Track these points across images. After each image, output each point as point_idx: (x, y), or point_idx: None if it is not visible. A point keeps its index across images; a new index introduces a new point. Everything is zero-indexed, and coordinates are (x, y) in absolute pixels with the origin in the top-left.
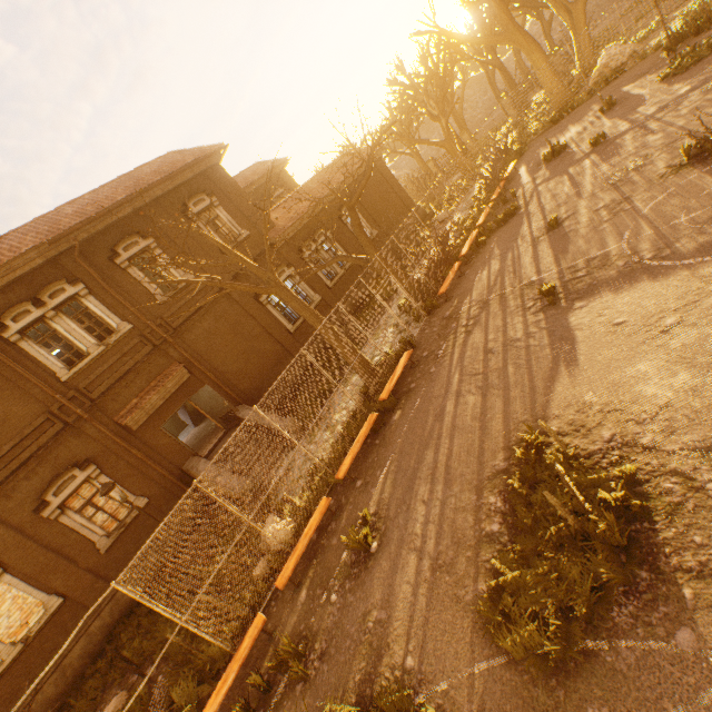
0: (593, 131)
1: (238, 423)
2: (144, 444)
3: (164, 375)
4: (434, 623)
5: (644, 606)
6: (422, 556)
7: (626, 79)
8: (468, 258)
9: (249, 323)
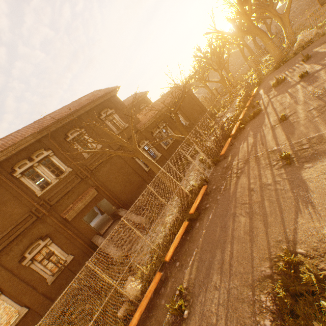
0: (299, 71)
1: (119, 217)
2: (73, 227)
3: (85, 193)
4: None
5: None
6: None
7: (315, 45)
8: (235, 135)
9: (127, 167)
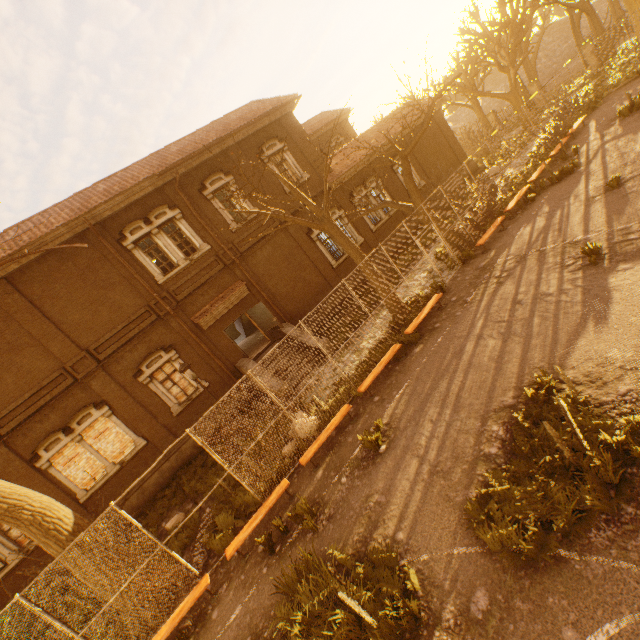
0: None
1: (281, 337)
2: (210, 341)
3: (229, 290)
4: (425, 512)
5: (623, 534)
6: (422, 462)
7: None
8: (513, 214)
9: (300, 255)
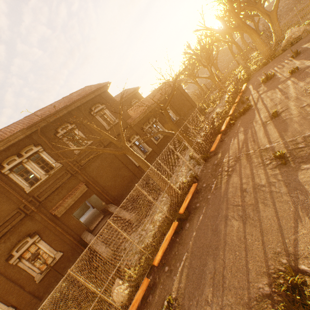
0: (289, 67)
1: (109, 213)
2: (63, 224)
3: (75, 188)
4: None
5: None
6: None
7: (303, 41)
8: (225, 131)
9: (117, 162)
